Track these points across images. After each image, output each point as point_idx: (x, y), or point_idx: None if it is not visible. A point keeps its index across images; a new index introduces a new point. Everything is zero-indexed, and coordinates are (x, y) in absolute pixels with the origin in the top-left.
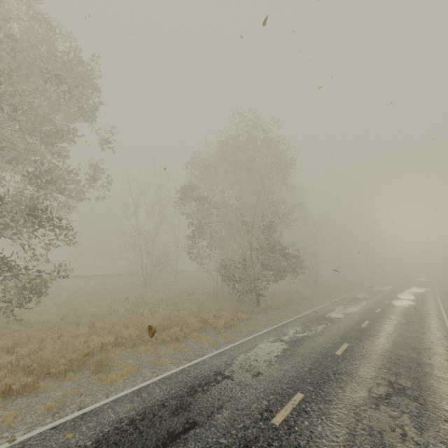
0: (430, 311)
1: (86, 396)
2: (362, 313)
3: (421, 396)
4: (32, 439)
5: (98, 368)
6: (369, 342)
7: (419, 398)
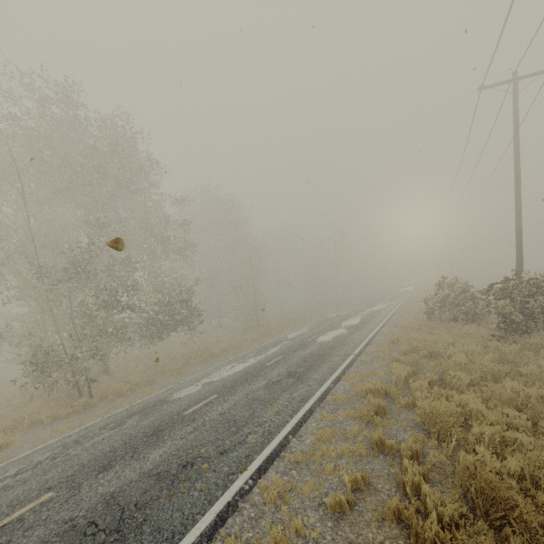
0: (348, 343)
1: None
2: (236, 376)
3: None
4: None
5: None
6: (117, 469)
7: None
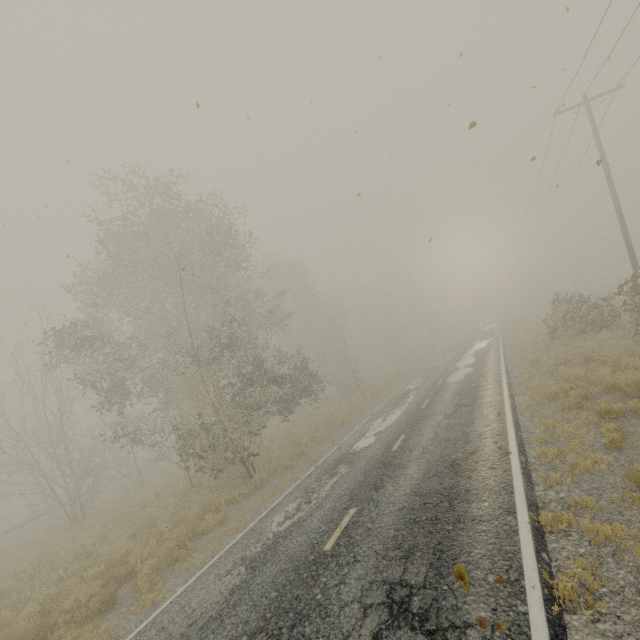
0: (487, 375)
1: None
2: (402, 421)
3: (434, 603)
4: None
5: None
6: (391, 485)
7: (430, 612)
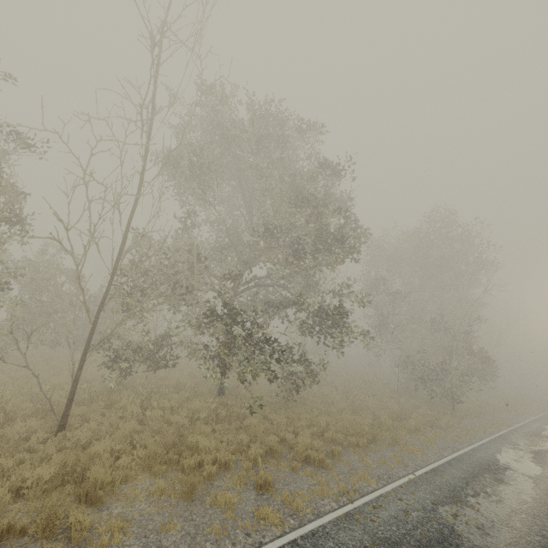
0: None
1: (409, 459)
2: None
3: None
4: (423, 476)
5: (392, 442)
6: None
7: None
